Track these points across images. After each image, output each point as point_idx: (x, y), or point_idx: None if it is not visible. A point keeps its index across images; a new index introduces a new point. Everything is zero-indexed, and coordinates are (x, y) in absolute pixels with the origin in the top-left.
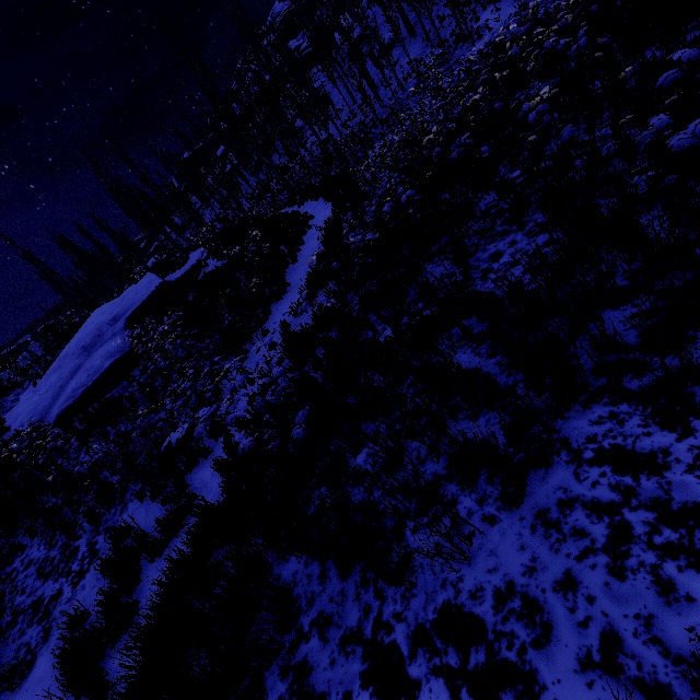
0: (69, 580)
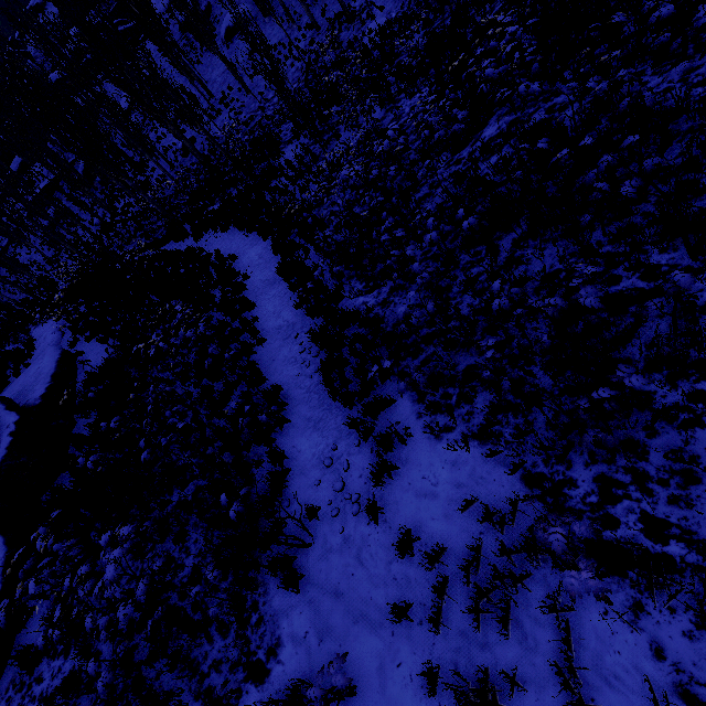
0: None
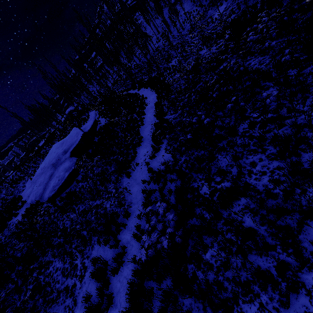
0: (77, 279)
